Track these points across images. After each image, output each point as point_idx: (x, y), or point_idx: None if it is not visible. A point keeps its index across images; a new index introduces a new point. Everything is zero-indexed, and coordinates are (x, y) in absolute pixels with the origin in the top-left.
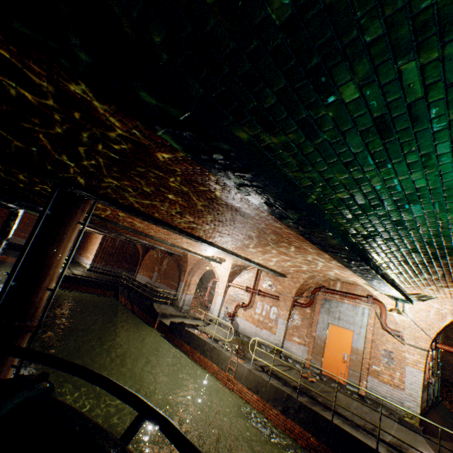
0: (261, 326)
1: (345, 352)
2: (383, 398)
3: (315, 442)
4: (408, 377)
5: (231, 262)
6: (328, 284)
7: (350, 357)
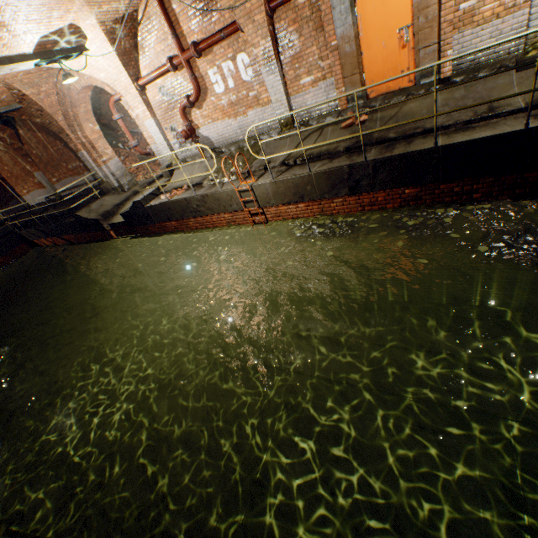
0: (242, 110)
1: (401, 27)
2: None
3: (413, 191)
4: None
5: (97, 25)
6: None
7: (415, 25)
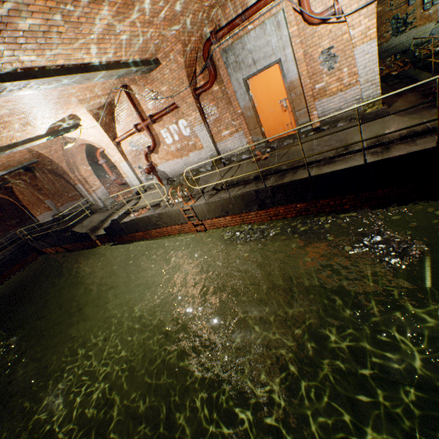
0: (185, 153)
1: (281, 100)
2: (358, 106)
3: (303, 205)
4: (359, 63)
5: (87, 112)
6: (215, 23)
7: (289, 99)
